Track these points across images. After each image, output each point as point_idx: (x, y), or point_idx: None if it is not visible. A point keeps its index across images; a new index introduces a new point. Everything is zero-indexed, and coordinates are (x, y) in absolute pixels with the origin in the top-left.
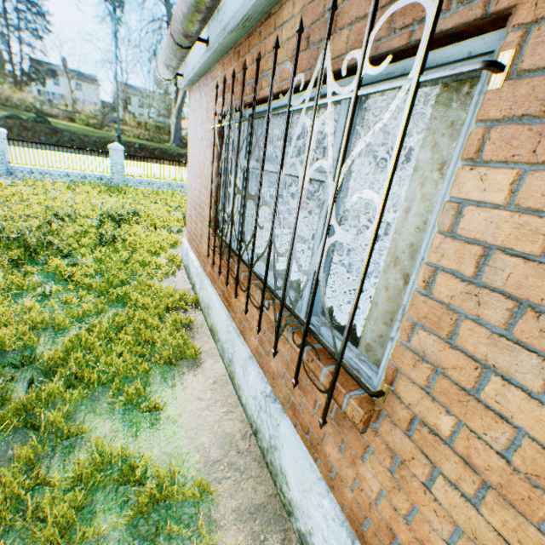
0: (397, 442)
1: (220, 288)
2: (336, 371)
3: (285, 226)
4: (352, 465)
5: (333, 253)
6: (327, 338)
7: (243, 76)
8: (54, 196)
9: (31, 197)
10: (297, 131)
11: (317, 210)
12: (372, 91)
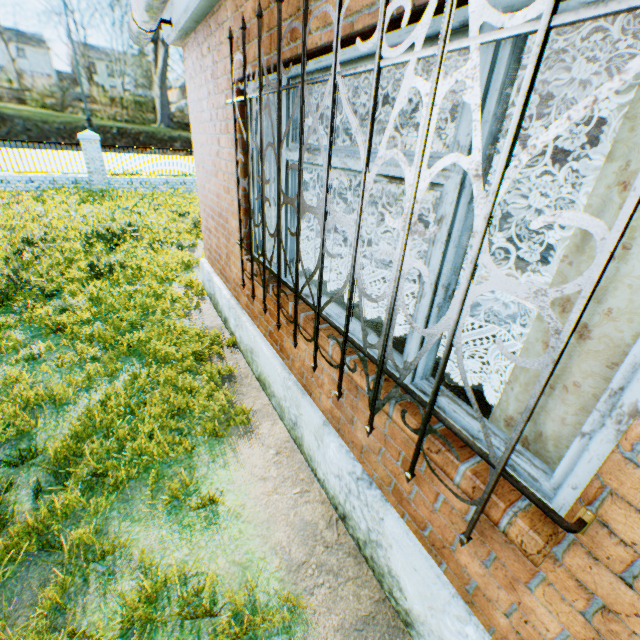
0: (602, 585)
1: (264, 326)
2: (494, 482)
3: (330, 228)
4: (508, 589)
5: (453, 292)
6: (451, 414)
7: (277, 12)
8: (17, 212)
9: None
10: (398, 103)
11: (380, 210)
12: (595, 13)
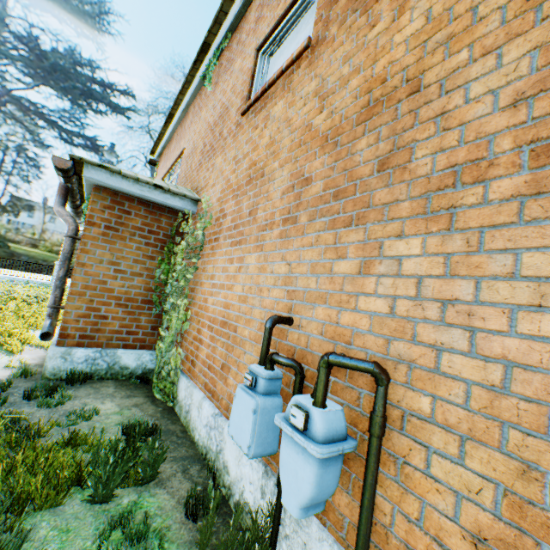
0: None
1: None
2: None
3: None
4: None
5: None
6: None
7: None
8: None
9: None
10: None
11: None
12: None
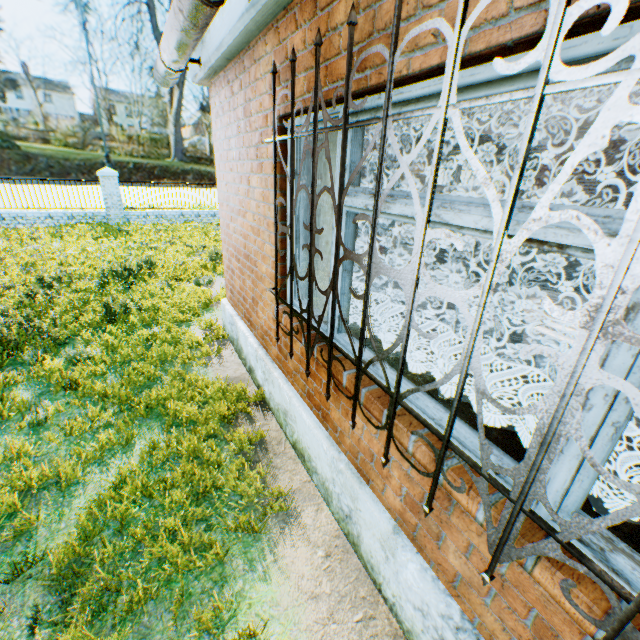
0: None
1: (301, 385)
2: None
3: (356, 264)
4: None
5: None
6: None
7: (348, 37)
8: (35, 249)
9: (4, 255)
10: (585, 144)
11: (428, 251)
12: None
